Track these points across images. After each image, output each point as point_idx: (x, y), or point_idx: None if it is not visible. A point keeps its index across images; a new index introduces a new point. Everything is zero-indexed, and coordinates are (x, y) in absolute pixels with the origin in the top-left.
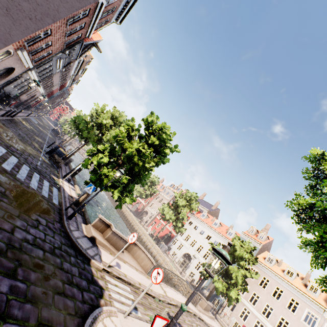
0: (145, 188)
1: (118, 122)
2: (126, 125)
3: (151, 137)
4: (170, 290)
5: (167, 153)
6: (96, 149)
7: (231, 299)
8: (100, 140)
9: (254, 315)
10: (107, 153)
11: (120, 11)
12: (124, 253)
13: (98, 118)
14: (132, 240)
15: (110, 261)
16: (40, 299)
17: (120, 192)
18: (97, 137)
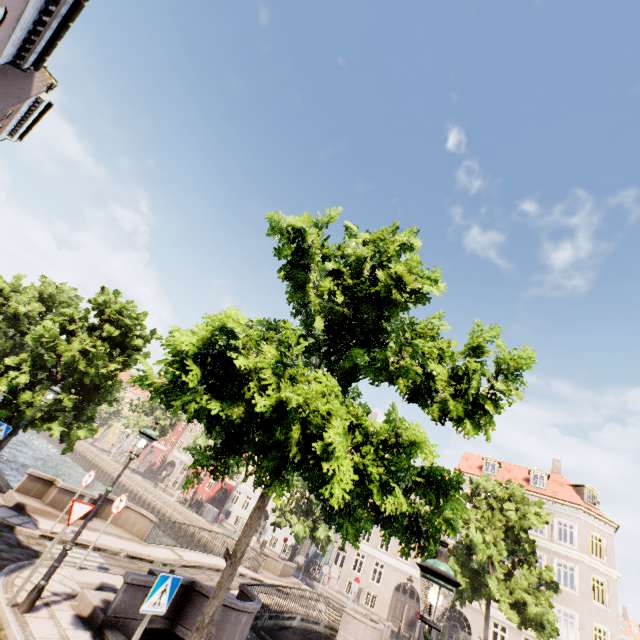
0: (158, 416)
1: (58, 303)
2: (61, 314)
3: (106, 327)
4: (194, 554)
5: (138, 344)
6: (5, 366)
7: (321, 542)
8: (21, 346)
9: (371, 556)
10: (28, 368)
11: (16, 125)
12: (94, 521)
13: (8, 304)
14: (87, 482)
15: (54, 524)
16: None
17: (66, 425)
18: (11, 341)
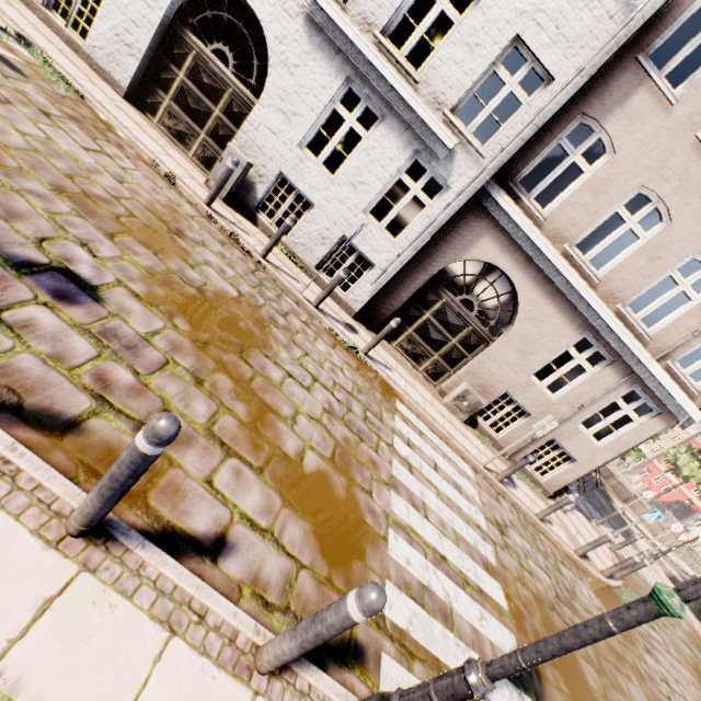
0: None
1: None
2: None
3: None
4: (685, 565)
5: None
6: None
7: None
8: None
9: None
10: None
11: None
12: (624, 504)
13: None
14: (646, 496)
15: (624, 506)
16: (607, 509)
17: None
18: None
